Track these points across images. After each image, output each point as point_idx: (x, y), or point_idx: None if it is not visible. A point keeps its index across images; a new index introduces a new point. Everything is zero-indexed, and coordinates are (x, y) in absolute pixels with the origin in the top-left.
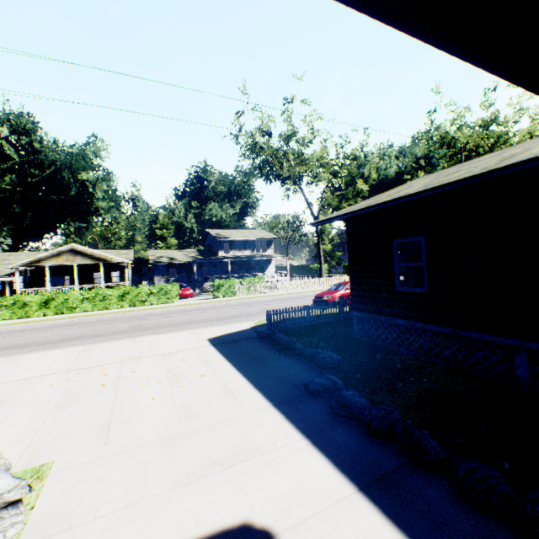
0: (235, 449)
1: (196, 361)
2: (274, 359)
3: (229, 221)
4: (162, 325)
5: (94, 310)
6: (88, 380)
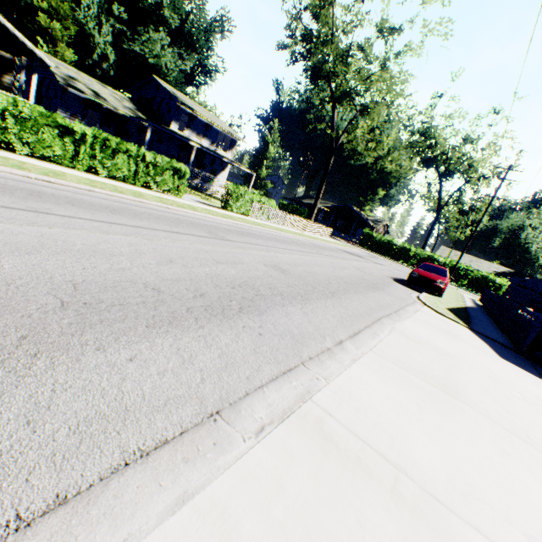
0: None
1: None
2: None
3: (174, 78)
4: (322, 280)
5: (31, 154)
6: None
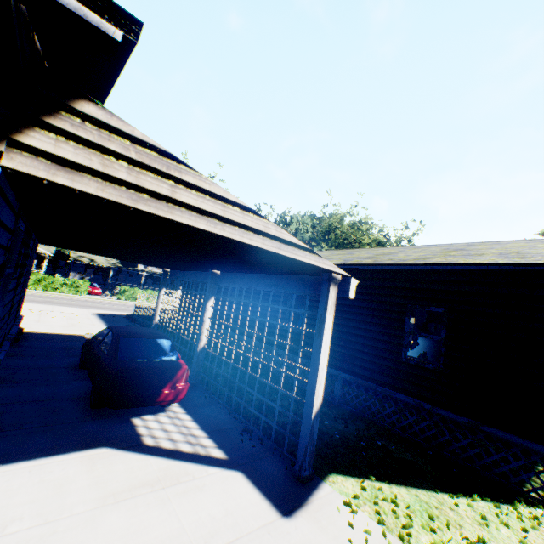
0: (87, 330)
1: (84, 317)
2: (124, 323)
3: None
4: (68, 304)
5: None
6: (24, 312)
